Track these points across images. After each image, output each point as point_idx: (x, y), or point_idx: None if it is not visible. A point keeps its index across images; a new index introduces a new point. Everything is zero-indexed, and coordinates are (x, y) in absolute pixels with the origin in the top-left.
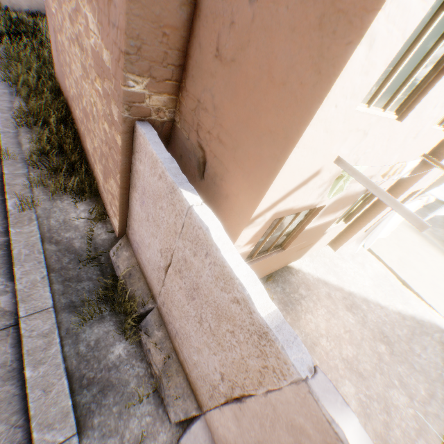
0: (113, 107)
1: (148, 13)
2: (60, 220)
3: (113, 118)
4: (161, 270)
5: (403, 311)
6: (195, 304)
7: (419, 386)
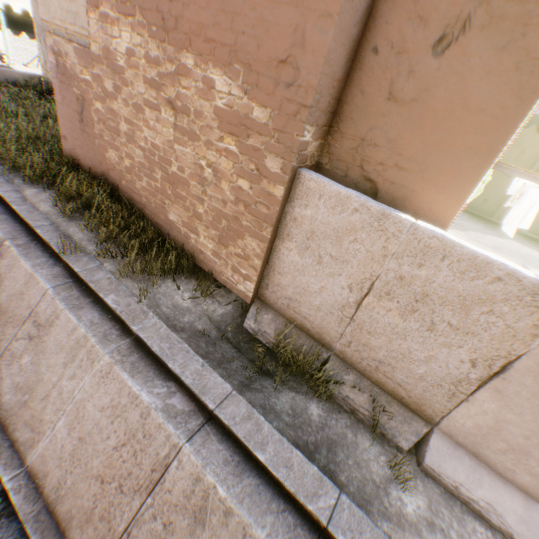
0: (269, 161)
1: (330, 71)
2: (169, 307)
3: (266, 172)
4: (348, 306)
5: None
6: (419, 315)
7: None
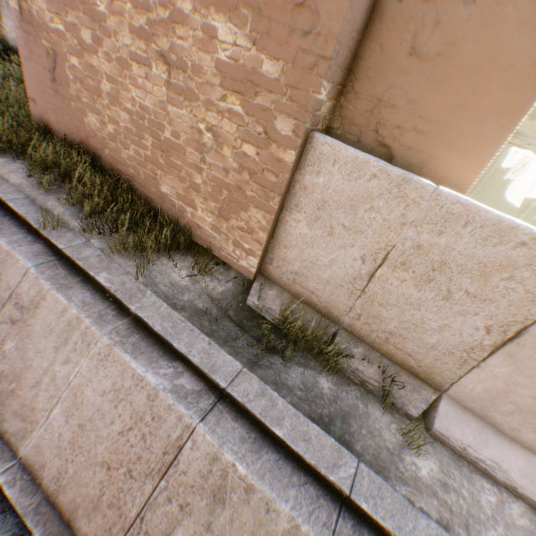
0: (279, 122)
1: (352, 18)
2: (167, 285)
3: (276, 135)
4: (360, 279)
5: None
6: (435, 284)
7: None
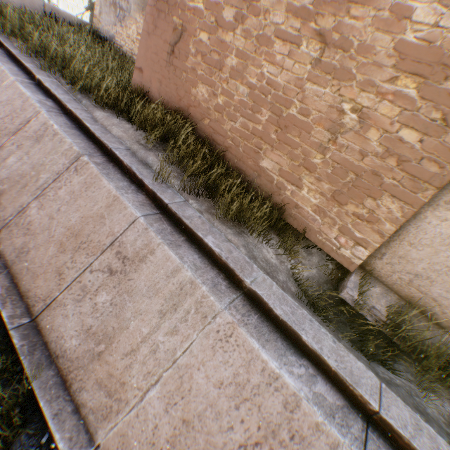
0: None
1: None
2: (262, 260)
3: None
4: None
5: None
6: None
7: None
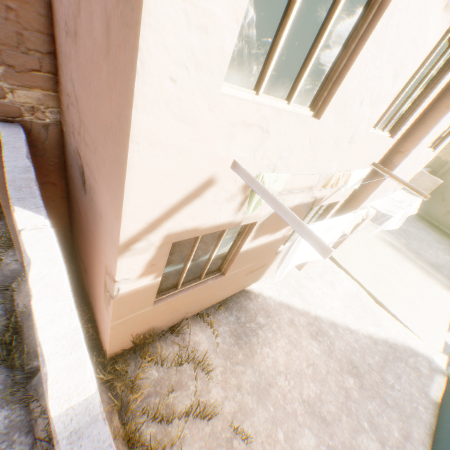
0: None
1: None
2: None
3: None
4: None
5: (375, 335)
6: None
7: (392, 425)
